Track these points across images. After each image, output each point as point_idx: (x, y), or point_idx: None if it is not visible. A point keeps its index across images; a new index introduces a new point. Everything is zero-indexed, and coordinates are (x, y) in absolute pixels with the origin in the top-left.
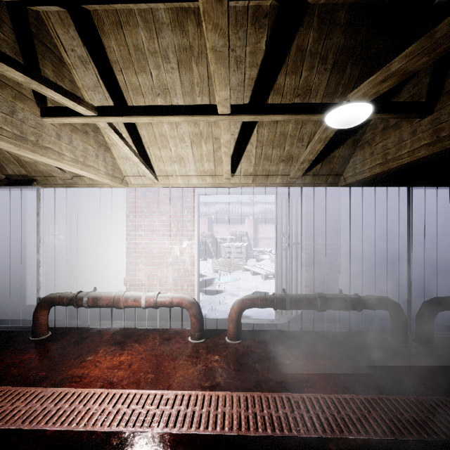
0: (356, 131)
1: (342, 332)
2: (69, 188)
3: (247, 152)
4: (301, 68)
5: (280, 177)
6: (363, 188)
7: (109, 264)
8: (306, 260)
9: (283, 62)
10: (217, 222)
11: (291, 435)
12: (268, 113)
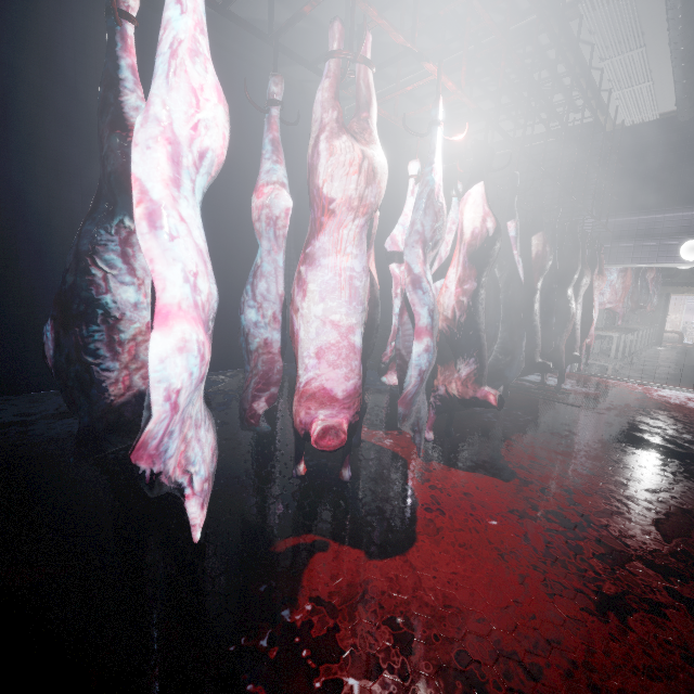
0: None
1: None
2: None
3: None
4: None
5: None
6: None
7: None
8: None
9: None
10: None
11: None
12: None
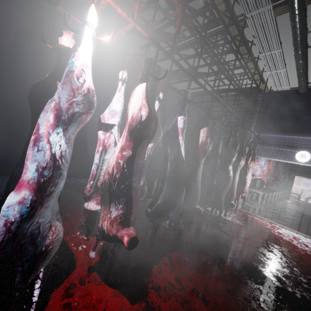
0: None
1: None
2: None
3: None
4: None
5: None
6: None
7: None
8: None
9: None
10: None
11: None
12: None
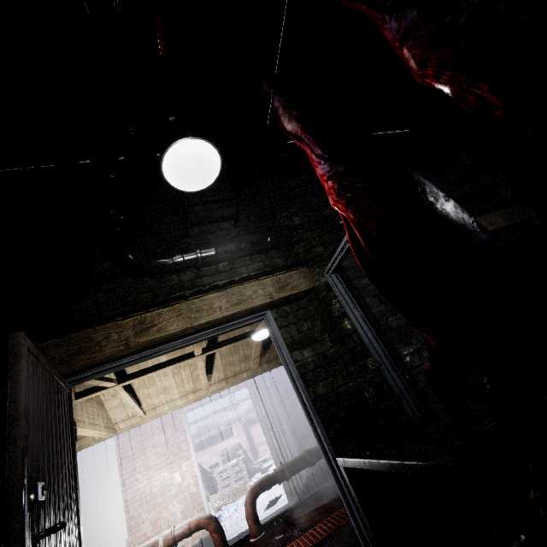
0: None
1: None
2: None
3: (216, 365)
4: None
5: (245, 372)
6: None
7: (106, 533)
8: (290, 430)
9: None
10: (199, 449)
11: None
12: (223, 346)
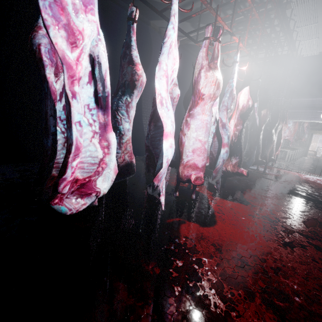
0: None
1: None
2: None
3: None
4: None
5: None
6: None
7: None
8: None
9: None
10: None
11: None
12: None
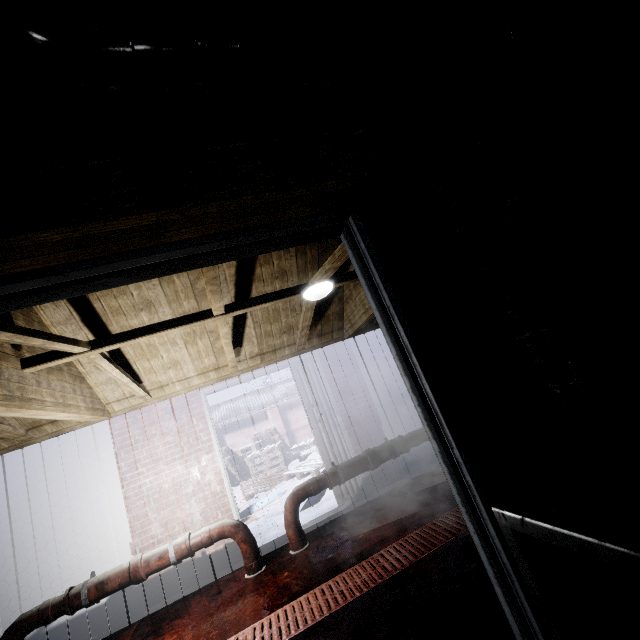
0: (337, 291)
1: (406, 484)
2: (26, 446)
3: (247, 335)
4: (271, 259)
5: (288, 348)
6: (368, 334)
7: (102, 534)
8: (344, 423)
9: (255, 258)
10: (229, 431)
11: (377, 584)
12: (257, 304)
